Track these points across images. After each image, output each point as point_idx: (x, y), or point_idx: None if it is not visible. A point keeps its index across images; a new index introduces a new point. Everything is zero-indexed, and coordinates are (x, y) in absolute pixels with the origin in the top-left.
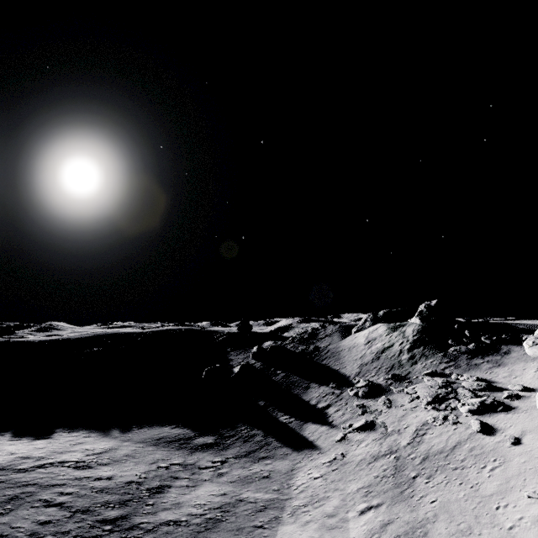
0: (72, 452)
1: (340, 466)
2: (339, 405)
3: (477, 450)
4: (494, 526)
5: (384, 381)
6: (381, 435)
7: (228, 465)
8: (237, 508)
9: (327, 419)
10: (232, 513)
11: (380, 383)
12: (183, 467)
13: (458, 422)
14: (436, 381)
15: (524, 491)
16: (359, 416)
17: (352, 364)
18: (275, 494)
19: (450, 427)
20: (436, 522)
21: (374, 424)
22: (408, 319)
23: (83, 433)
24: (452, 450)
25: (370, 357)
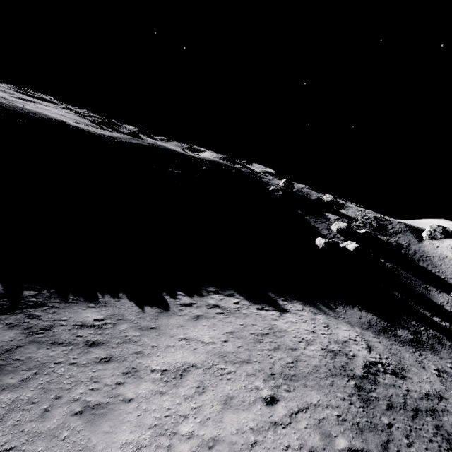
0: (350, 344)
1: None
2: None
3: None
4: None
5: None
6: None
7: None
8: None
9: None
10: None
11: None
12: (448, 376)
13: None
14: None
15: None
16: None
17: None
18: None
19: None
20: None
21: None
22: None
23: (300, 305)
24: None
25: None
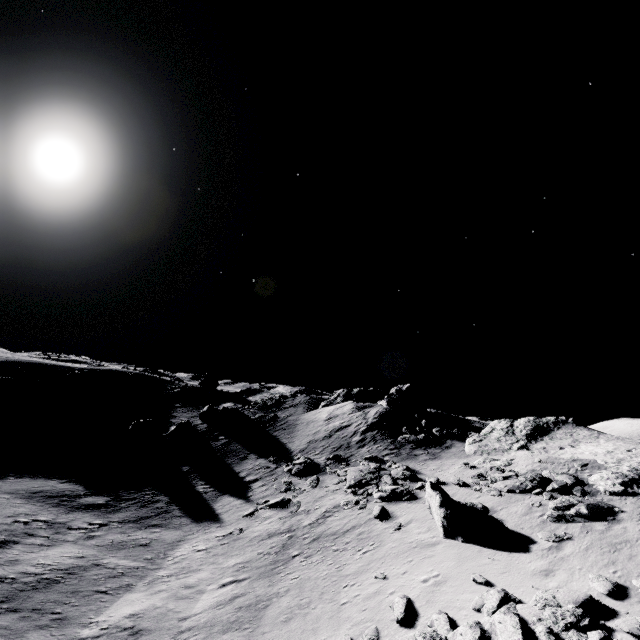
0: None
1: (231, 541)
2: (267, 480)
3: (365, 534)
4: (331, 602)
5: (324, 460)
6: (289, 514)
7: (106, 528)
8: (88, 571)
9: (247, 493)
10: (78, 576)
11: (319, 462)
12: (48, 525)
13: (366, 507)
14: (369, 466)
15: (376, 572)
16: (280, 493)
17: (302, 439)
18: (144, 563)
19: (356, 511)
20: (284, 596)
21: (290, 503)
22: (380, 400)
23: None
24: (345, 533)
25: (323, 434)
